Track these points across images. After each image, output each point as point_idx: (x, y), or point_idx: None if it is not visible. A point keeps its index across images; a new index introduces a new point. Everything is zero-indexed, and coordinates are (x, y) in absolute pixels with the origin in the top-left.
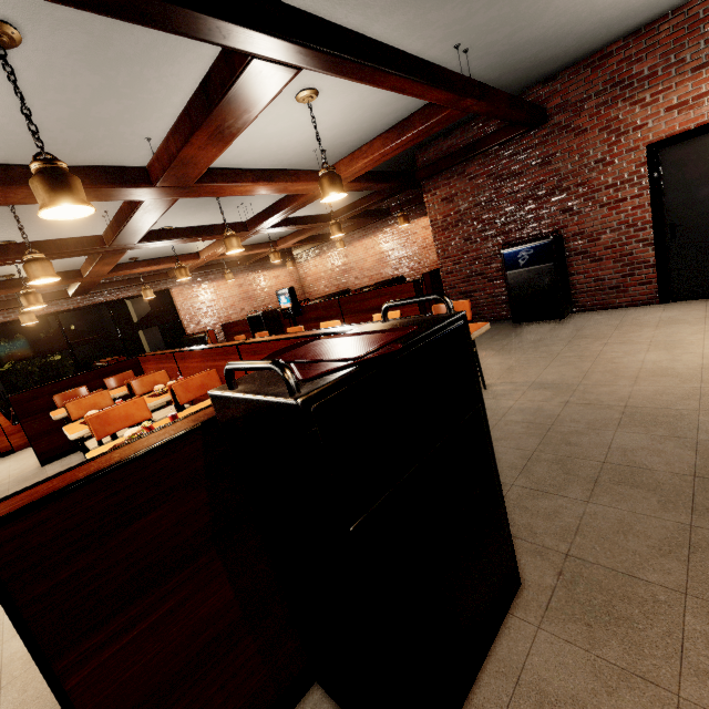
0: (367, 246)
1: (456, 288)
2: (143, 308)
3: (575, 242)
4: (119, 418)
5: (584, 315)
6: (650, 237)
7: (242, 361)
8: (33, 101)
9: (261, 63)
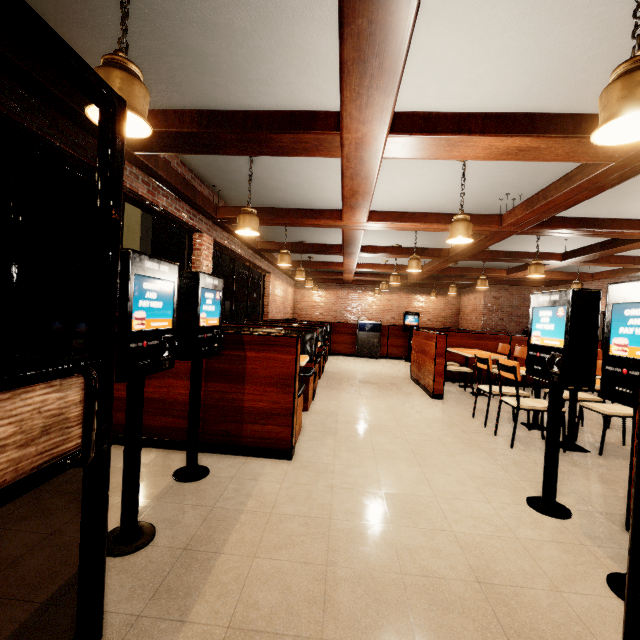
0: (375, 298)
1: None
2: None
3: None
4: None
5: None
6: None
7: None
8: None
9: None
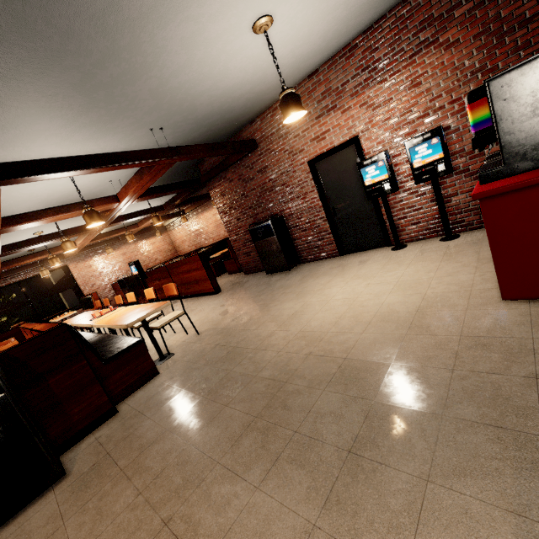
0: (207, 217)
1: (241, 250)
2: (60, 276)
3: (291, 219)
4: None
5: (304, 265)
6: (325, 216)
7: None
8: None
9: None
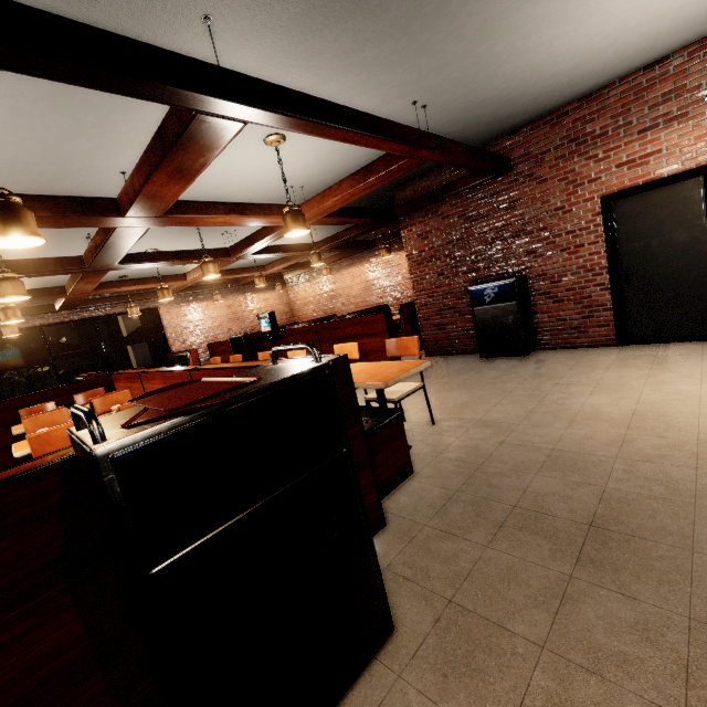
0: (354, 274)
1: (430, 320)
2: (134, 324)
3: (539, 282)
4: (61, 438)
5: (547, 353)
6: (607, 282)
7: (76, 406)
8: (6, 137)
9: (206, 118)
